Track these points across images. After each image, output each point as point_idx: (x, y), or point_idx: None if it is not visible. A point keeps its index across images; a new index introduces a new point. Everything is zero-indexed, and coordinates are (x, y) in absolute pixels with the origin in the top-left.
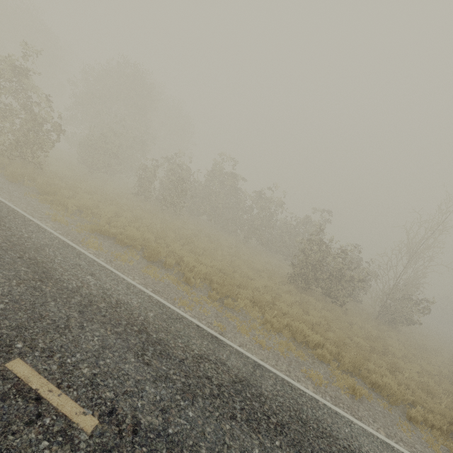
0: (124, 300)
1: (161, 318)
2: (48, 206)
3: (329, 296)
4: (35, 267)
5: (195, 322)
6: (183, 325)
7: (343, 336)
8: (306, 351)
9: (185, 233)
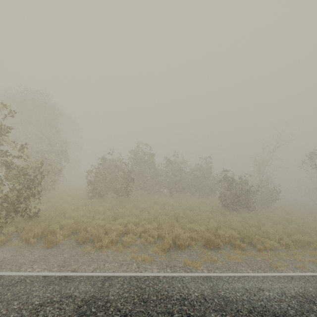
0: (297, 292)
1: (313, 287)
2: (109, 251)
3: (246, 207)
4: (266, 316)
5: (307, 275)
6: (316, 282)
7: (292, 228)
8: (310, 249)
9: (164, 211)
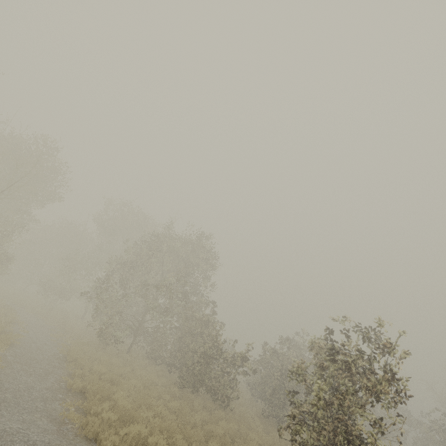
0: None
1: None
2: None
3: None
4: None
5: None
6: None
7: None
8: None
9: None
